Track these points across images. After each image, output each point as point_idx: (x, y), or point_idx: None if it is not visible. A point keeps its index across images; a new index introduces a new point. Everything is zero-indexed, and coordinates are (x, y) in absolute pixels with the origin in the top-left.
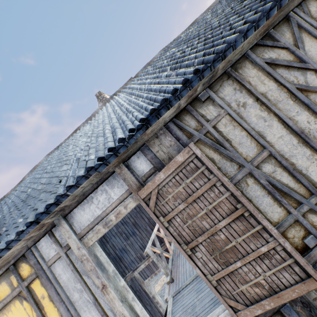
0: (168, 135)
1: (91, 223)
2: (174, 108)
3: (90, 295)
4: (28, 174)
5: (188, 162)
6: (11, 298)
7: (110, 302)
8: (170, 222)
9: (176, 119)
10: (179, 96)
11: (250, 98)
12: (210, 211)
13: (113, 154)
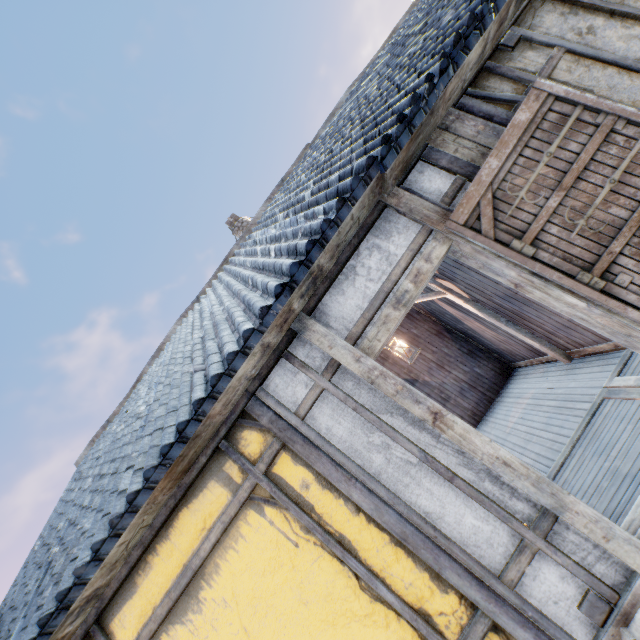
0: (467, 119)
1: (366, 309)
2: (481, 44)
3: (409, 446)
4: (149, 364)
5: (542, 116)
6: (237, 508)
7: (460, 443)
8: (536, 243)
9: (472, 90)
10: (493, 7)
11: (598, 18)
12: (620, 183)
13: (406, 127)
